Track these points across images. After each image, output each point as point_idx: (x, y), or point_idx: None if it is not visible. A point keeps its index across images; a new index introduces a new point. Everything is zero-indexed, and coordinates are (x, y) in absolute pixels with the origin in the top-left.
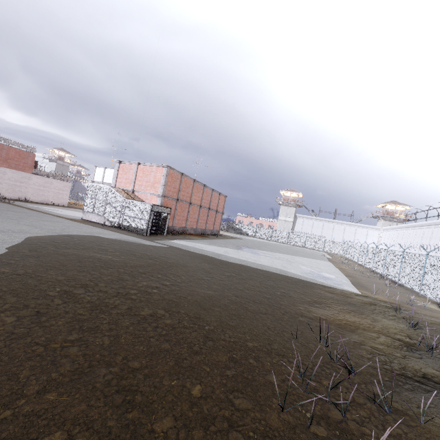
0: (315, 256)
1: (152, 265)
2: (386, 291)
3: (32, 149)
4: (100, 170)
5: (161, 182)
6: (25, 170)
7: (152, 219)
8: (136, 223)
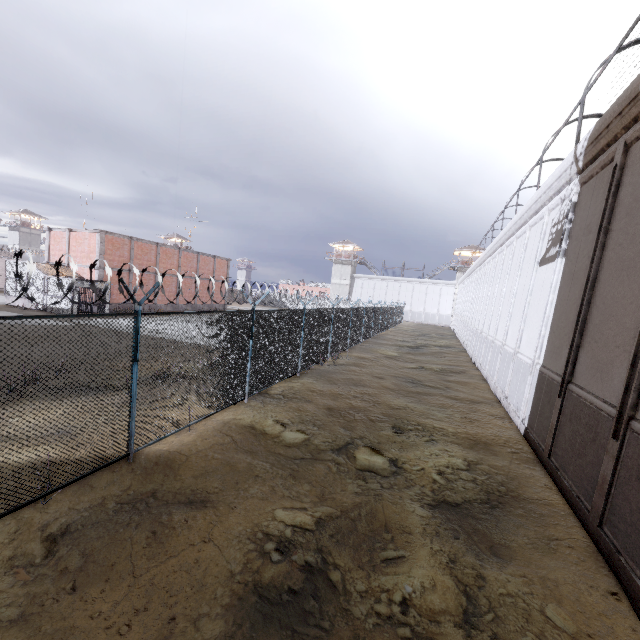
0: None
1: None
2: None
3: None
4: None
5: (96, 251)
6: None
7: (79, 297)
8: (61, 303)
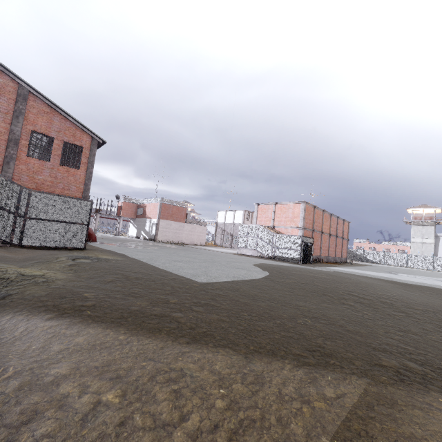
0: None
1: (358, 282)
2: None
3: (184, 205)
4: (221, 214)
5: (300, 216)
6: (181, 220)
7: (303, 249)
8: (288, 254)
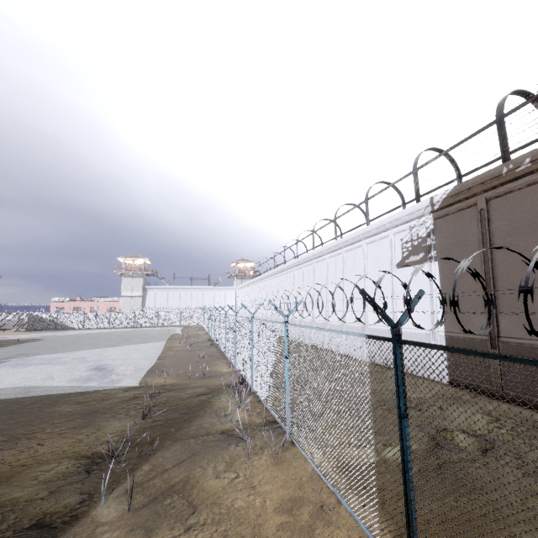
0: (156, 336)
1: None
2: (188, 366)
3: None
4: None
5: None
6: None
7: None
8: None
